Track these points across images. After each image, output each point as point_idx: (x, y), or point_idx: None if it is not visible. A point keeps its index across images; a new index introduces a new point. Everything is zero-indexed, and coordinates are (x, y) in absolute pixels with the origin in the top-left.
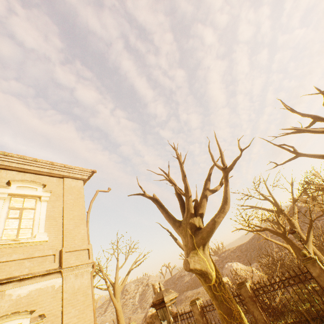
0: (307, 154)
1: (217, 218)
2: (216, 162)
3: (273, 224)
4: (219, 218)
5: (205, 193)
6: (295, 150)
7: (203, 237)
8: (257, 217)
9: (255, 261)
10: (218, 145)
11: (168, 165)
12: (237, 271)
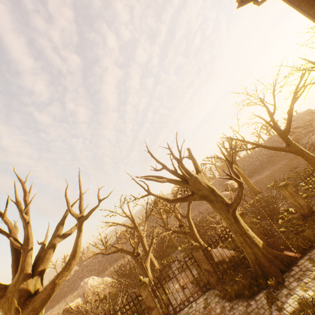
0: (155, 194)
1: (60, 279)
2: (72, 209)
3: (130, 235)
4: (62, 278)
5: (54, 241)
6: (149, 189)
7: (35, 308)
8: (116, 237)
9: (113, 264)
10: (80, 186)
11: (7, 200)
12: (92, 288)
